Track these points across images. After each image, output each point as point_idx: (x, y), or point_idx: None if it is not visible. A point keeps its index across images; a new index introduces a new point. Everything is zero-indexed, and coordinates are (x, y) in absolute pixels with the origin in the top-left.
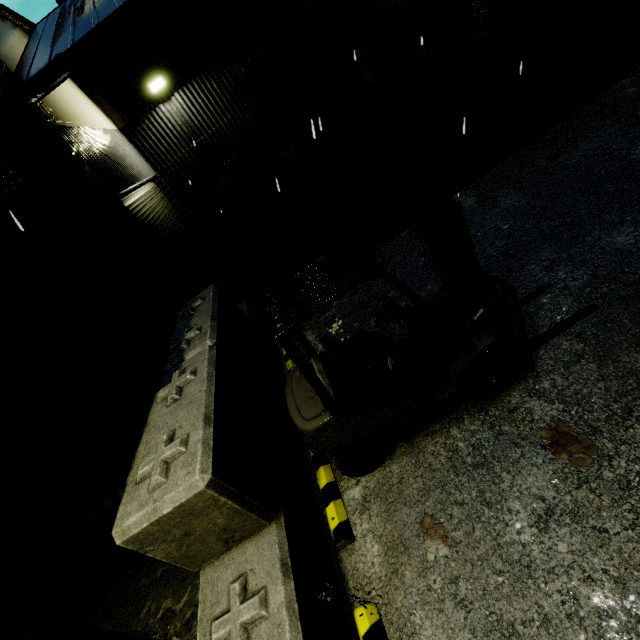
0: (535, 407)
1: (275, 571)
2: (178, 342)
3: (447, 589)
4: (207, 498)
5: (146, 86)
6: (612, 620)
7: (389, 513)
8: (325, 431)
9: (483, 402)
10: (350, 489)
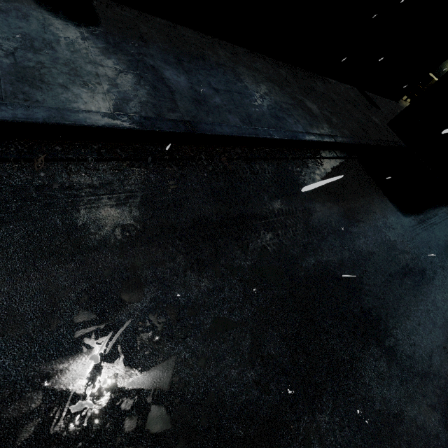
0: None
1: None
2: None
3: None
4: None
5: None
6: None
7: None
8: None
9: None
10: None
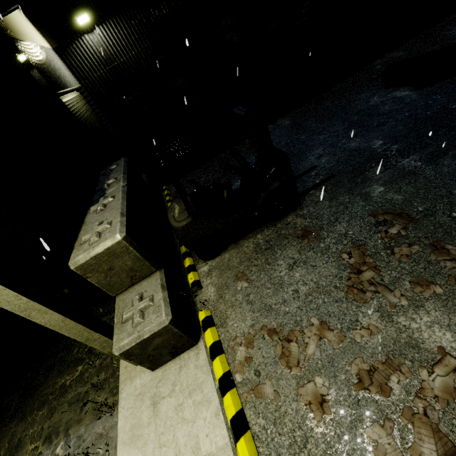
0: (298, 222)
1: (158, 288)
2: (102, 185)
3: (244, 299)
4: (123, 246)
5: (75, 19)
6: (310, 296)
7: (221, 274)
8: (188, 228)
9: (275, 222)
10: (202, 267)
